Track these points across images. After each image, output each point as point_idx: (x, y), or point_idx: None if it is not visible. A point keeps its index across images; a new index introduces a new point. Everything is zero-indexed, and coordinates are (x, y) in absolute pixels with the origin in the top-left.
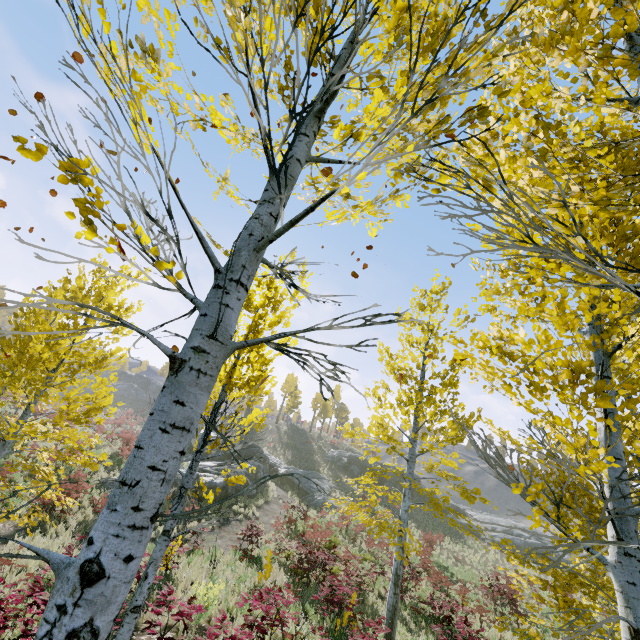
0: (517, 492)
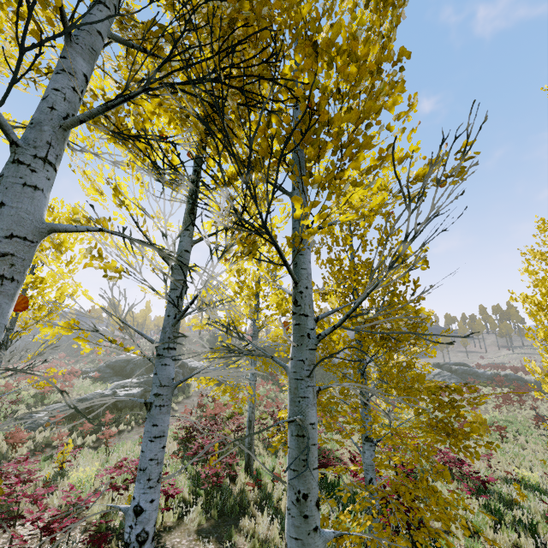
0: (48, 329)
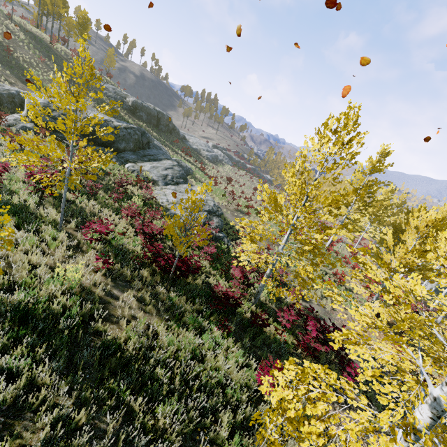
0: None
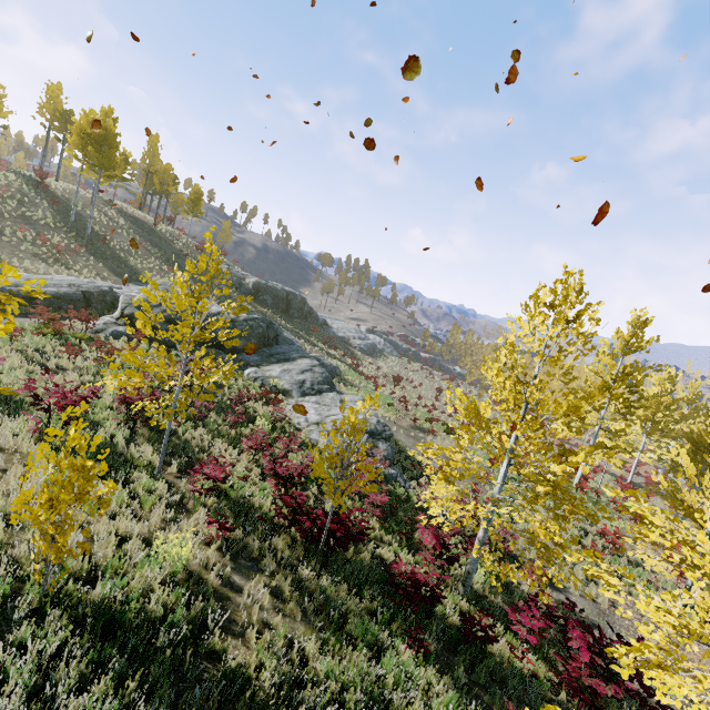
0: None
